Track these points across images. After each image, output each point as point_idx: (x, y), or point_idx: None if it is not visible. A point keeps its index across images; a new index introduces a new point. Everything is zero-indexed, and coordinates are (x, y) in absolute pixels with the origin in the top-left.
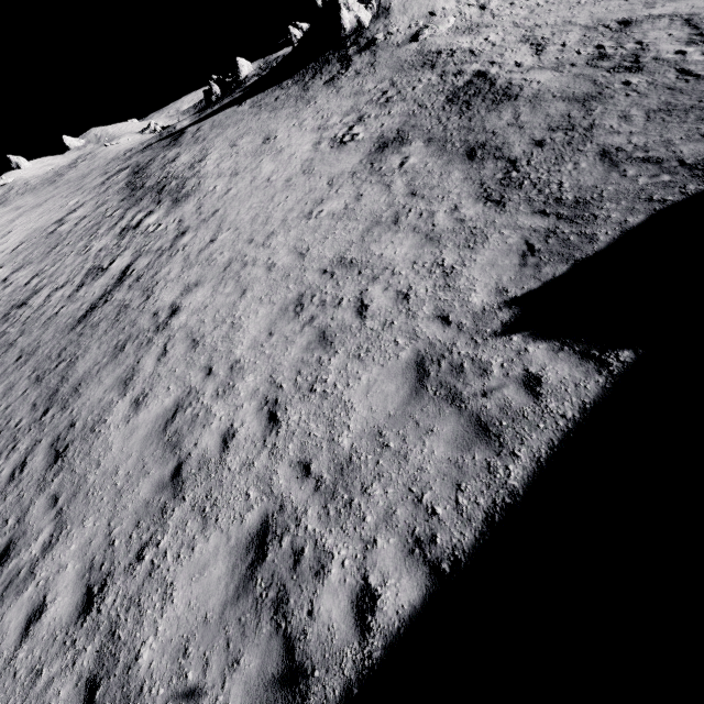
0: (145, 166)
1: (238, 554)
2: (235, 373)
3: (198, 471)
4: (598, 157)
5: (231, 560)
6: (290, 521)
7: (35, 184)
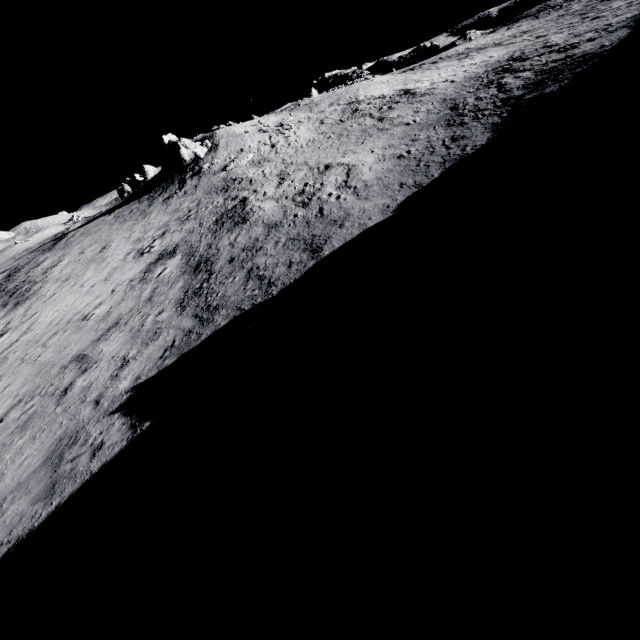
0: (19, 269)
1: None
2: None
3: None
4: (246, 273)
5: None
6: None
7: None
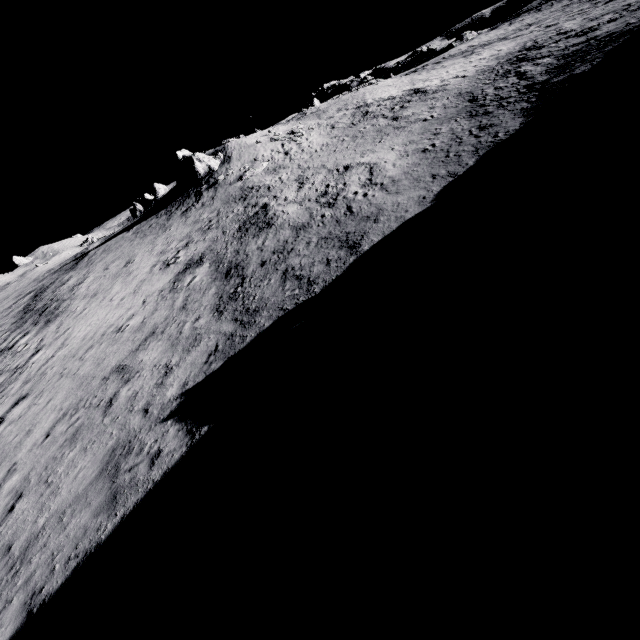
0: (45, 289)
1: None
2: (10, 474)
3: None
4: (281, 275)
5: None
6: None
7: None
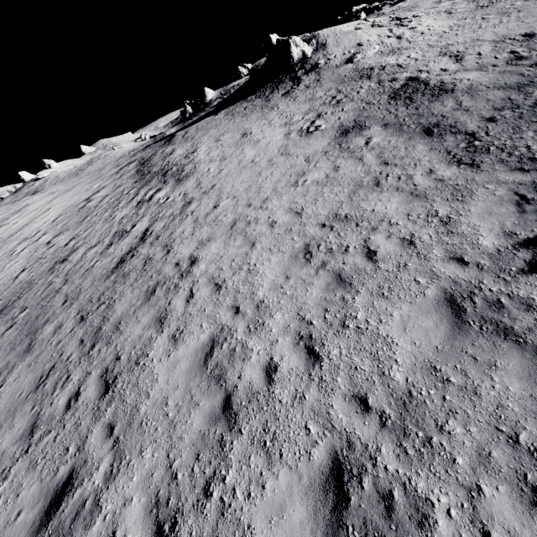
0: (149, 159)
1: (315, 495)
2: (262, 311)
3: (248, 403)
4: None
5: (309, 502)
6: (365, 460)
7: (64, 177)
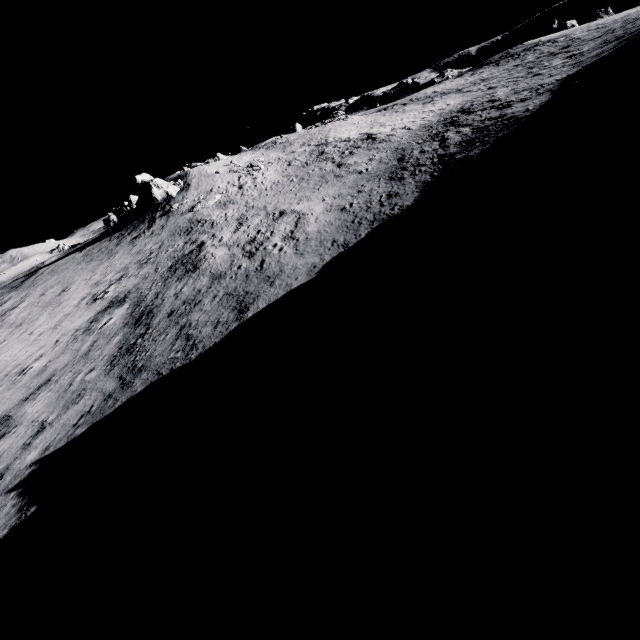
0: None
1: None
2: None
3: None
4: (178, 331)
5: None
6: None
7: None
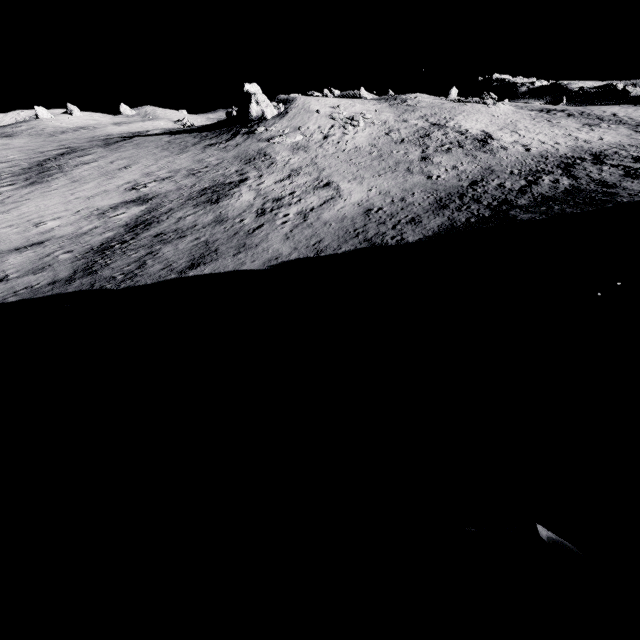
0: (73, 152)
1: None
2: None
3: None
4: (145, 254)
5: None
6: None
7: (47, 132)
